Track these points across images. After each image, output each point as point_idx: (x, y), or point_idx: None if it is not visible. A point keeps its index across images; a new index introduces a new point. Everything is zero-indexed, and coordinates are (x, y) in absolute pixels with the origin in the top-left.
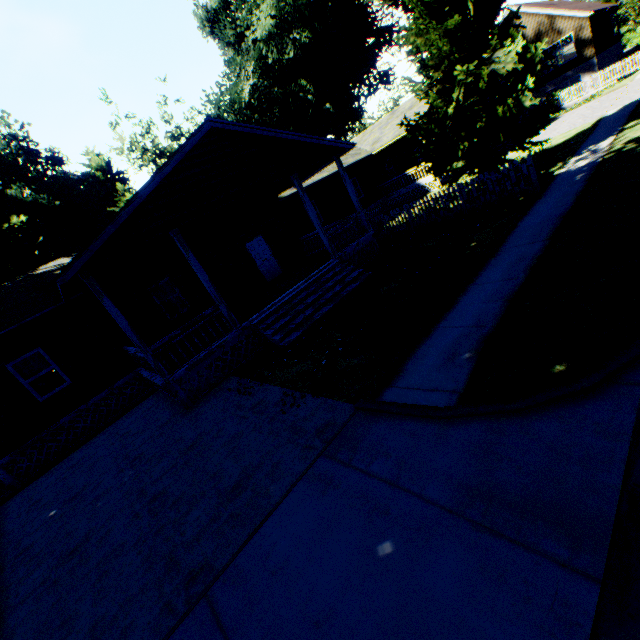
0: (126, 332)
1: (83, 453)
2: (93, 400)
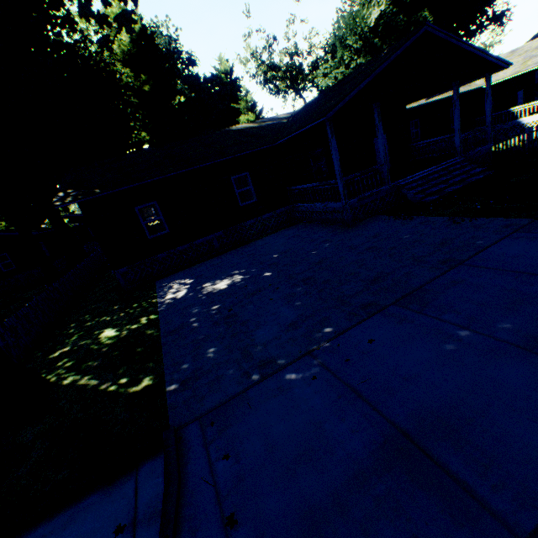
0: (336, 163)
1: (263, 242)
2: (264, 216)
